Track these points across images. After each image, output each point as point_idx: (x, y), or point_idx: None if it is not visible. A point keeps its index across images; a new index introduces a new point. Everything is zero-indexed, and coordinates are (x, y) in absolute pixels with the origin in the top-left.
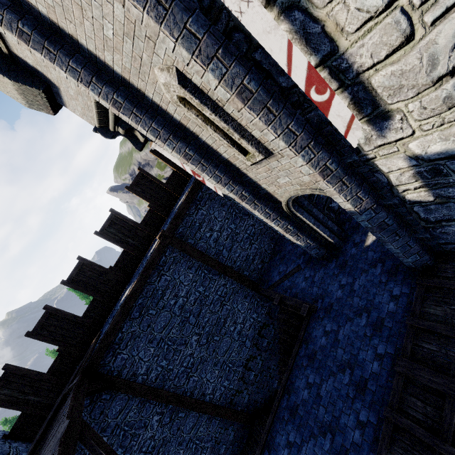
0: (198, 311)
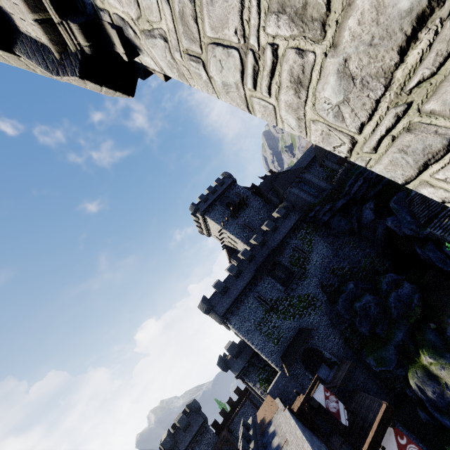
0: None
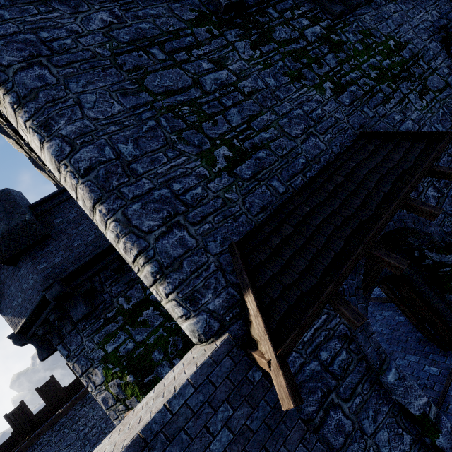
0: (95, 442)
